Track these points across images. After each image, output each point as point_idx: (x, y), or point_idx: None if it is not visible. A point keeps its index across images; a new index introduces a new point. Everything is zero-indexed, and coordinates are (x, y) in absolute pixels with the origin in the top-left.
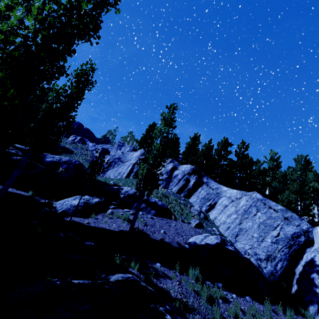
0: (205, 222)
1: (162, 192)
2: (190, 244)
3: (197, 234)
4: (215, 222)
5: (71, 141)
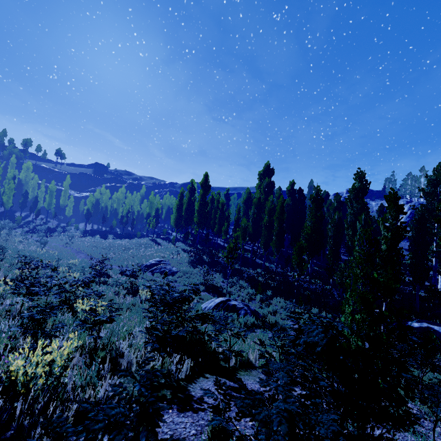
0: None
1: None
2: None
3: None
4: None
5: None
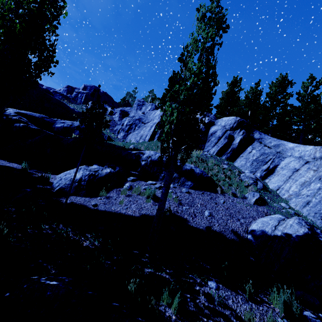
0: (265, 195)
1: (196, 155)
2: (254, 234)
3: (261, 216)
4: (280, 194)
5: (88, 107)
